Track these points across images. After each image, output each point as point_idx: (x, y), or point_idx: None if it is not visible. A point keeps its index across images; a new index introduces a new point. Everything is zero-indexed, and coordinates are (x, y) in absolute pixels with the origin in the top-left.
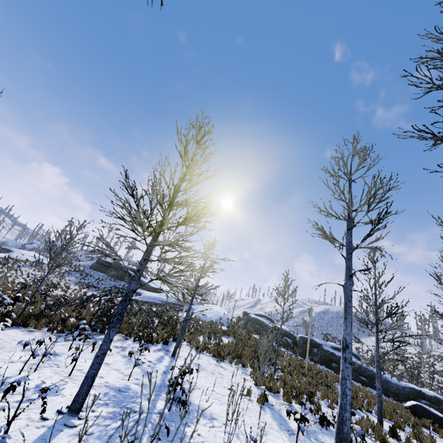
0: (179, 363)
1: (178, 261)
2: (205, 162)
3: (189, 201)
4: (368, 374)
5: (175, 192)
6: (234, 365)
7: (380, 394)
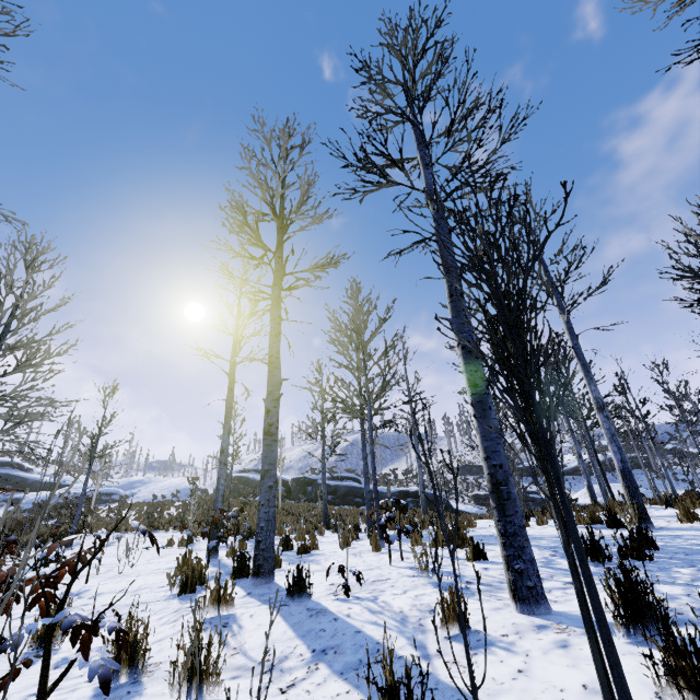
0: (77, 549)
1: (8, 413)
2: (41, 292)
3: (28, 342)
4: (363, 493)
5: (2, 334)
6: (173, 530)
7: (325, 498)
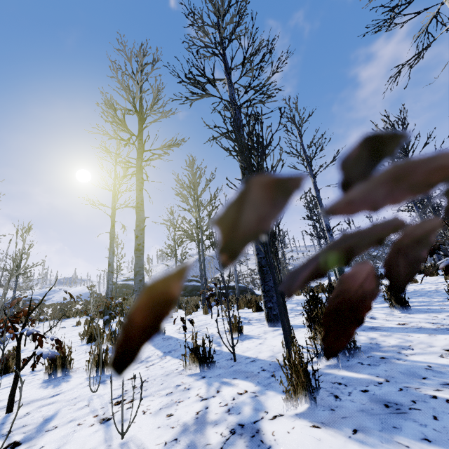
0: None
1: None
2: None
3: None
4: None
5: None
6: (80, 317)
7: None
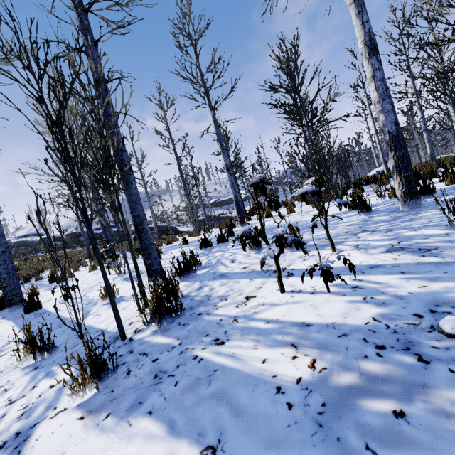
0: None
1: None
2: None
3: None
4: (122, 234)
5: None
6: None
7: (86, 244)
